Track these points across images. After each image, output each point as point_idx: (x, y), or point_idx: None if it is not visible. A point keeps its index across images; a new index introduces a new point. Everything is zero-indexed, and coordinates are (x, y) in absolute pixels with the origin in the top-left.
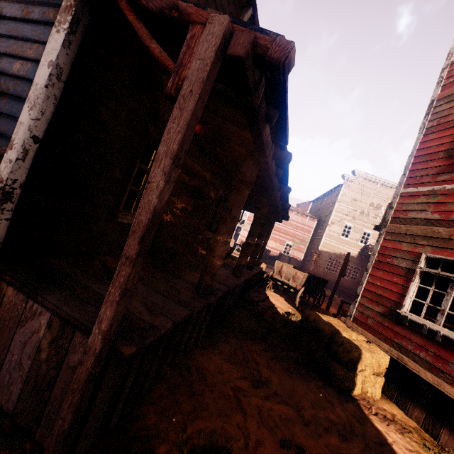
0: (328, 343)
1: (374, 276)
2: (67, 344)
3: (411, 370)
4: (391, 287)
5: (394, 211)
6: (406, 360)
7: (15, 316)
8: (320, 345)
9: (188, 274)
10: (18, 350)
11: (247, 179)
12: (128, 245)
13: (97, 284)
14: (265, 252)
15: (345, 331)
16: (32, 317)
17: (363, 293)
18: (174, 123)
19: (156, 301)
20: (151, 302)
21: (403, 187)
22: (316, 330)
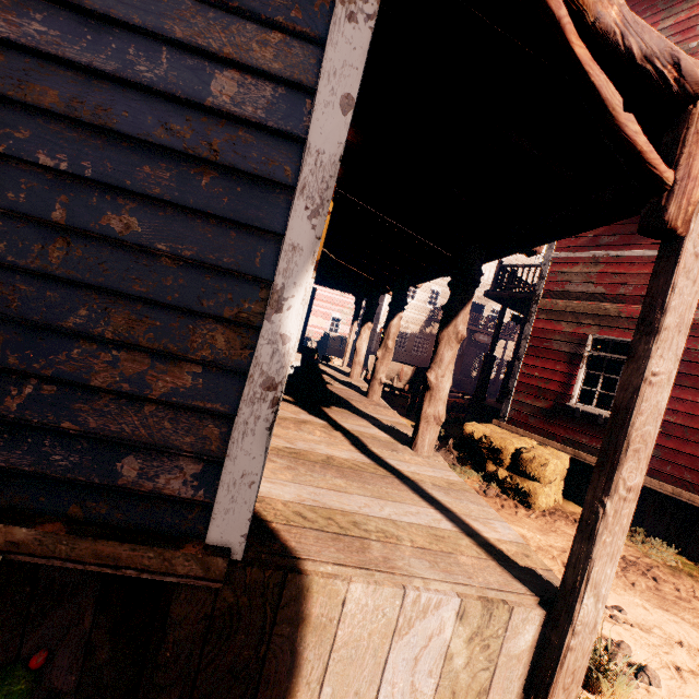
0: (511, 460)
1: (529, 365)
2: (500, 630)
3: (586, 464)
4: (554, 377)
5: (545, 281)
6: (584, 455)
7: (383, 626)
8: (502, 465)
9: (360, 423)
10: (402, 673)
11: (477, 276)
12: (628, 470)
13: (382, 506)
14: (306, 335)
15: (521, 440)
16: (422, 615)
17: (517, 387)
18: (688, 279)
19: (446, 498)
20: (448, 503)
21: (554, 251)
22: (489, 447)
